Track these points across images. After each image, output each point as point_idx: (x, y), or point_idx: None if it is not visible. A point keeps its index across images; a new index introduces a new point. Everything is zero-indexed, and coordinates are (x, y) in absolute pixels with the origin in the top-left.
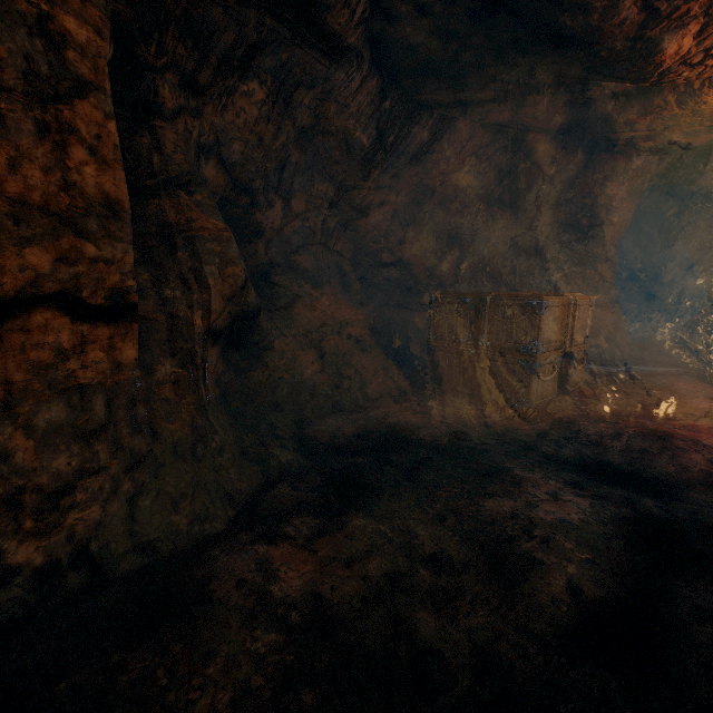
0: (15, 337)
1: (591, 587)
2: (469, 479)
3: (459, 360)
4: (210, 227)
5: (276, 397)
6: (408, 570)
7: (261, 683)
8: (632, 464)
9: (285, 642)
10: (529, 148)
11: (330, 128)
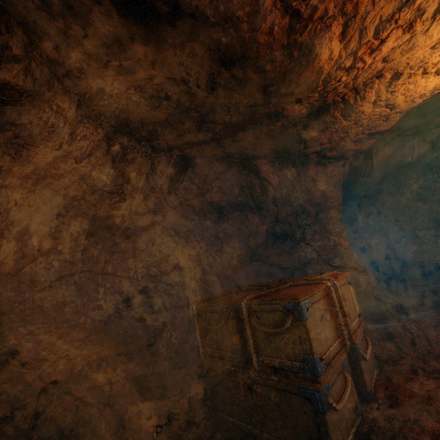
0: None
1: None
2: None
3: (235, 383)
4: None
5: None
6: None
7: None
8: None
9: None
10: (256, 169)
11: (58, 171)
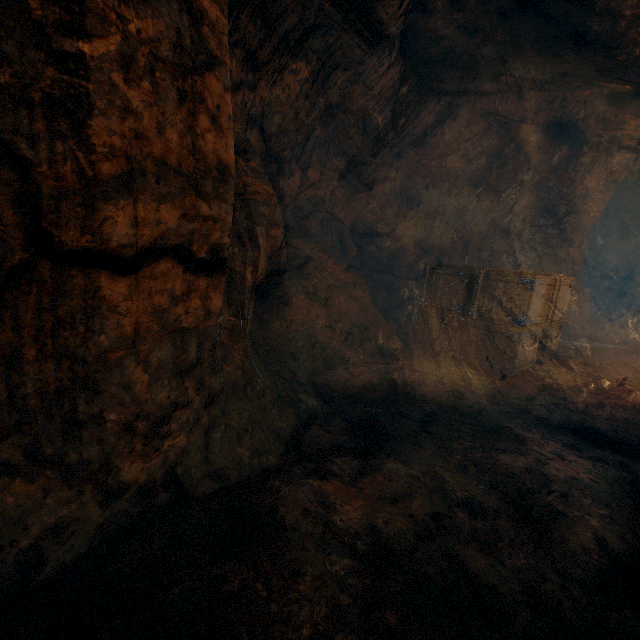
0: (146, 282)
1: (613, 540)
2: (477, 434)
3: (448, 326)
4: (262, 192)
5: (293, 347)
6: (447, 512)
7: (348, 601)
8: (618, 431)
9: (357, 567)
10: (520, 138)
11: (352, 107)
